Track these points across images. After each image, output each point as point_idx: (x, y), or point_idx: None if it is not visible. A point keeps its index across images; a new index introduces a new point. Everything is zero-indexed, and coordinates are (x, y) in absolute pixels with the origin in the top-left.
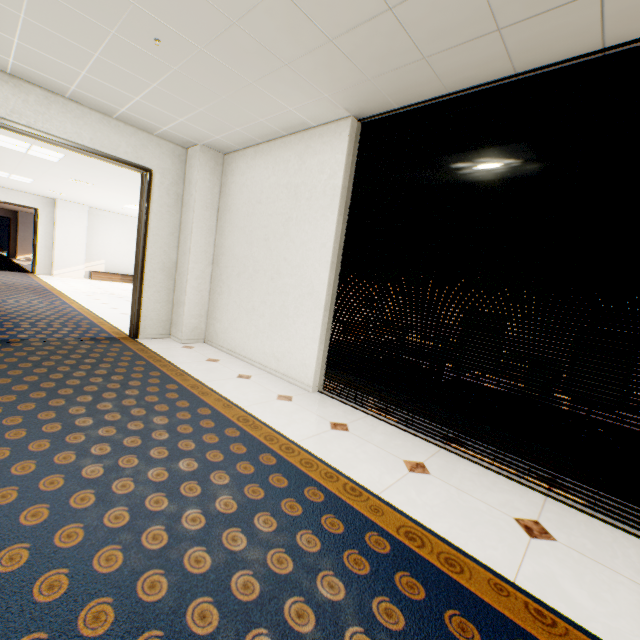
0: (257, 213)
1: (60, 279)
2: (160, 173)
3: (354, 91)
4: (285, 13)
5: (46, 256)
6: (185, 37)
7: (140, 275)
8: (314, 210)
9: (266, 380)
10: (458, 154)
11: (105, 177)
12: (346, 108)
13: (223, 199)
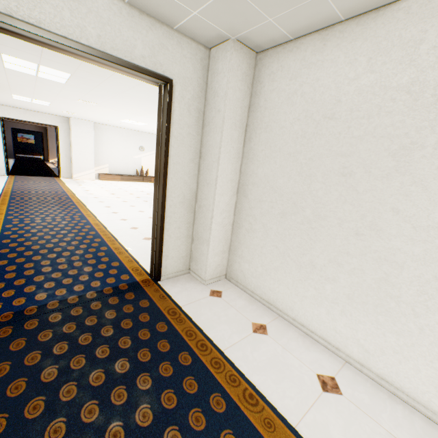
0: (324, 133)
1: (78, 182)
2: (180, 84)
3: None
4: None
5: (67, 163)
6: None
7: (160, 213)
8: None
9: (364, 393)
10: None
11: (107, 96)
12: None
13: (254, 114)
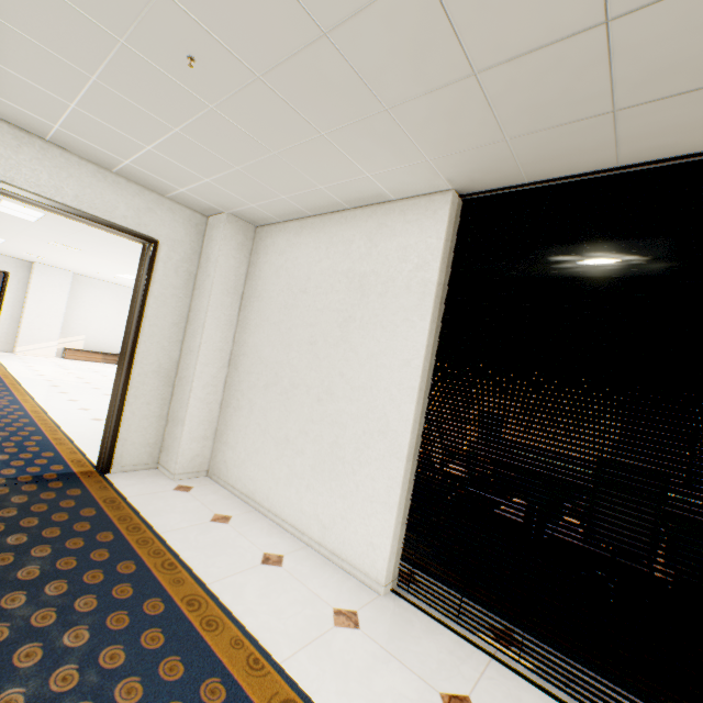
0: (300, 305)
1: (23, 358)
2: (168, 245)
3: (473, 155)
4: (417, 20)
5: (10, 328)
6: (237, 55)
7: (124, 381)
8: (391, 310)
9: (307, 566)
10: (636, 251)
11: (96, 243)
12: (450, 178)
13: (250, 282)
